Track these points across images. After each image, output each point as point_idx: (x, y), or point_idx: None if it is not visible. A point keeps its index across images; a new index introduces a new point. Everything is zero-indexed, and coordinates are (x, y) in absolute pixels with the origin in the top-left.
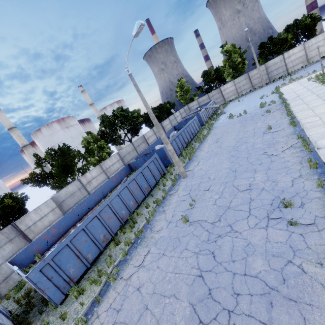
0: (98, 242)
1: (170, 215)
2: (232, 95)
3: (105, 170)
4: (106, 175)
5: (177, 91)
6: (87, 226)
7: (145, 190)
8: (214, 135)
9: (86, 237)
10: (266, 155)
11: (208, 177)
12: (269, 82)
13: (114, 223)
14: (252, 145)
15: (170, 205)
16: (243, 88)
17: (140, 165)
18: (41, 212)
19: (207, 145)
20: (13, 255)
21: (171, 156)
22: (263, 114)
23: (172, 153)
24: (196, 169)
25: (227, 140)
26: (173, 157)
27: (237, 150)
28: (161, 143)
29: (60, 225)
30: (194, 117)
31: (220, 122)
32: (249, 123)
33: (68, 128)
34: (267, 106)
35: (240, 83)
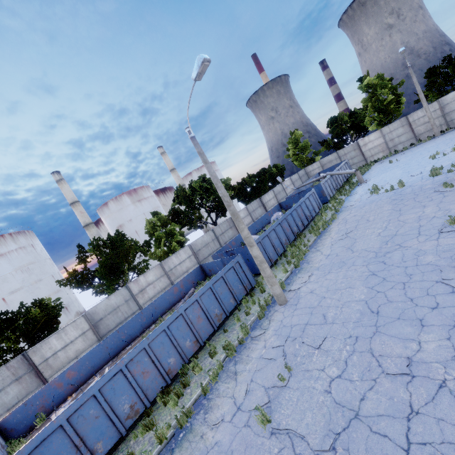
0: (118, 419)
1: (243, 391)
2: (378, 152)
3: (169, 272)
4: (169, 279)
5: (290, 149)
6: (102, 390)
7: (216, 319)
8: (343, 224)
9: (98, 411)
10: (447, 285)
11: (322, 315)
12: (448, 128)
13: (152, 382)
14: (415, 257)
15: (247, 364)
16: (398, 140)
17: (217, 269)
18: (67, 336)
19: (329, 243)
20: (19, 403)
21: (259, 267)
22: (437, 188)
23: (260, 262)
24: (304, 289)
25: (364, 237)
26: (262, 268)
27: (383, 261)
28: (256, 231)
29: (83, 365)
30: (311, 190)
31: (355, 199)
32: (408, 205)
33: (140, 201)
34: (445, 174)
35: (393, 132)
